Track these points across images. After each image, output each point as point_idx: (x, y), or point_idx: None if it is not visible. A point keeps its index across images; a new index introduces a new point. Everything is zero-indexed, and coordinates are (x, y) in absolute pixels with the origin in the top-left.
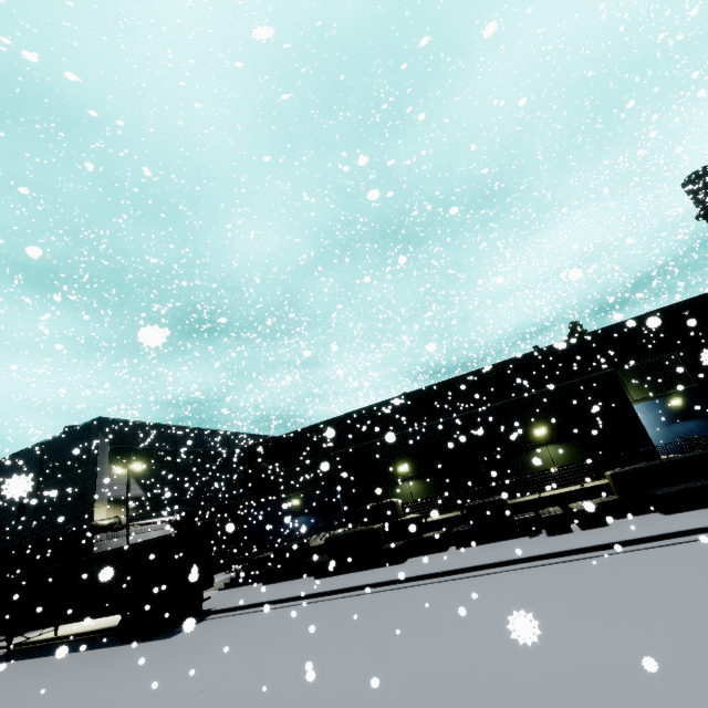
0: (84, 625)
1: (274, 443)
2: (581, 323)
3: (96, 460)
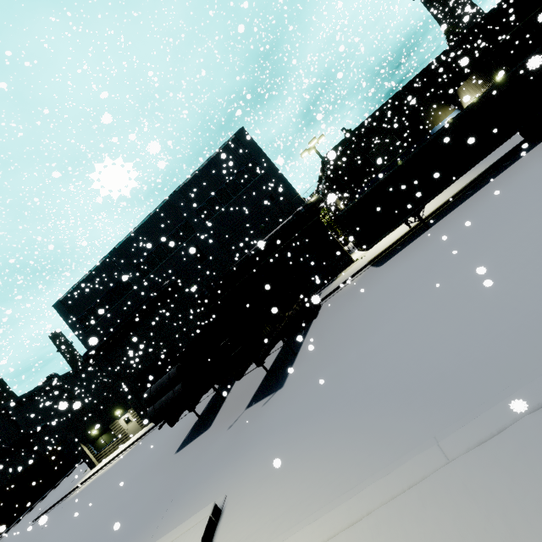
0: (401, 231)
1: (361, 129)
2: (454, 26)
3: (270, 161)
